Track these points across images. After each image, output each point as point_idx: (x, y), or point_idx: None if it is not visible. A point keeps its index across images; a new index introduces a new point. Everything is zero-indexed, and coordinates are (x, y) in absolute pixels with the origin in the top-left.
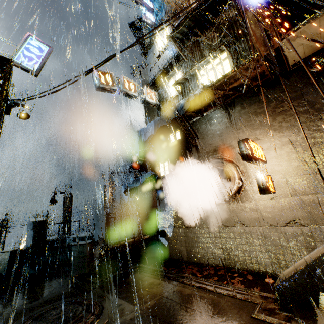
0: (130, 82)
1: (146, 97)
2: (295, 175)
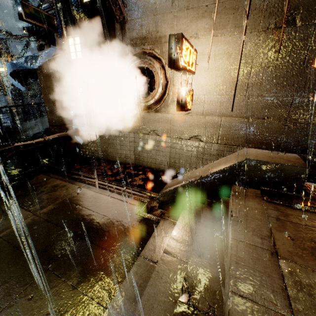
0: None
1: None
2: (214, 94)
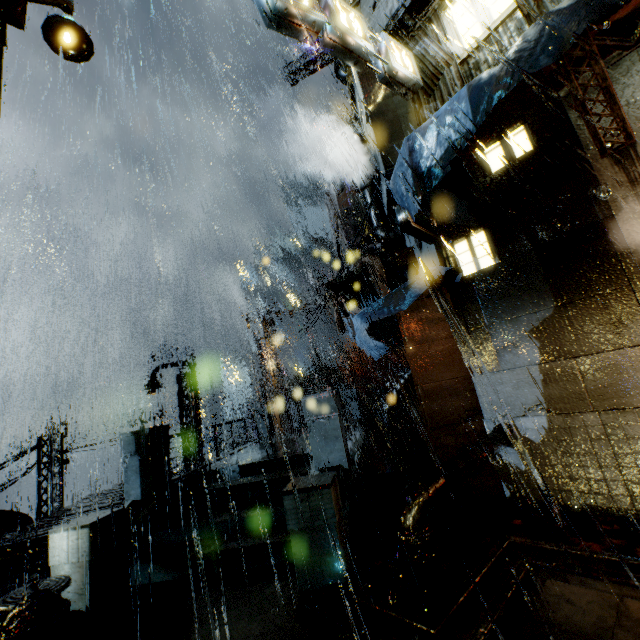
0: (348, 12)
1: (391, 59)
2: None
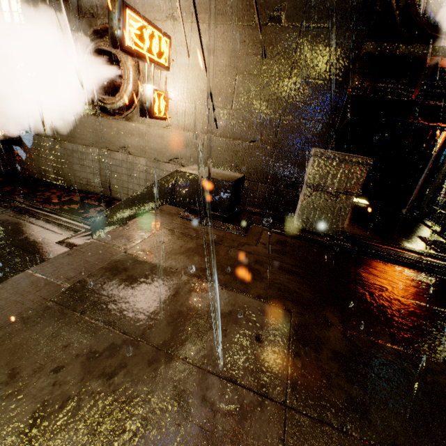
0: None
1: None
2: (197, 103)
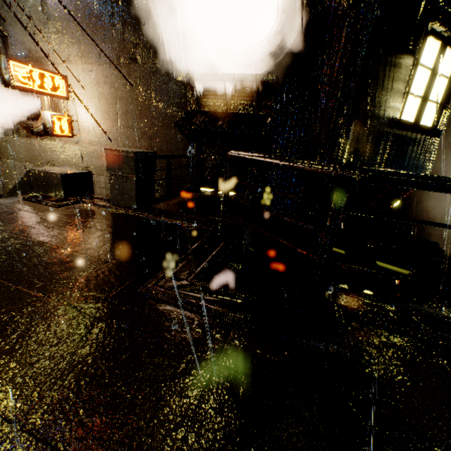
0: None
1: None
2: (95, 123)
